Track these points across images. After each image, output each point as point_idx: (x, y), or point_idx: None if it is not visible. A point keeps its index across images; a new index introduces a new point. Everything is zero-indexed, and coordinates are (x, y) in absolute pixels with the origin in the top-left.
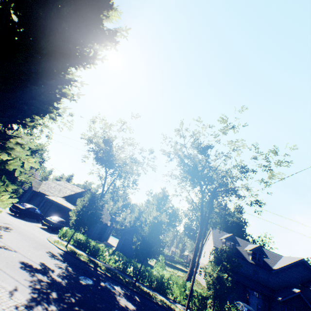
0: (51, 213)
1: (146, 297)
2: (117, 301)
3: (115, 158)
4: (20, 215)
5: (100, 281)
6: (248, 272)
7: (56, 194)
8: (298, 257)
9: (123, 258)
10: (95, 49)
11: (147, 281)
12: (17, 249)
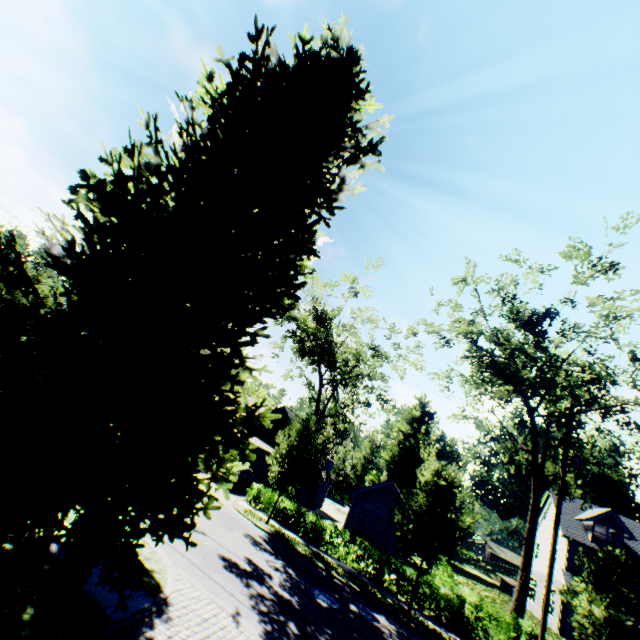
0: None
1: None
2: None
3: (338, 349)
4: None
5: (346, 600)
6: None
7: None
8: None
9: (373, 552)
10: (341, 176)
11: (429, 606)
12: (204, 528)
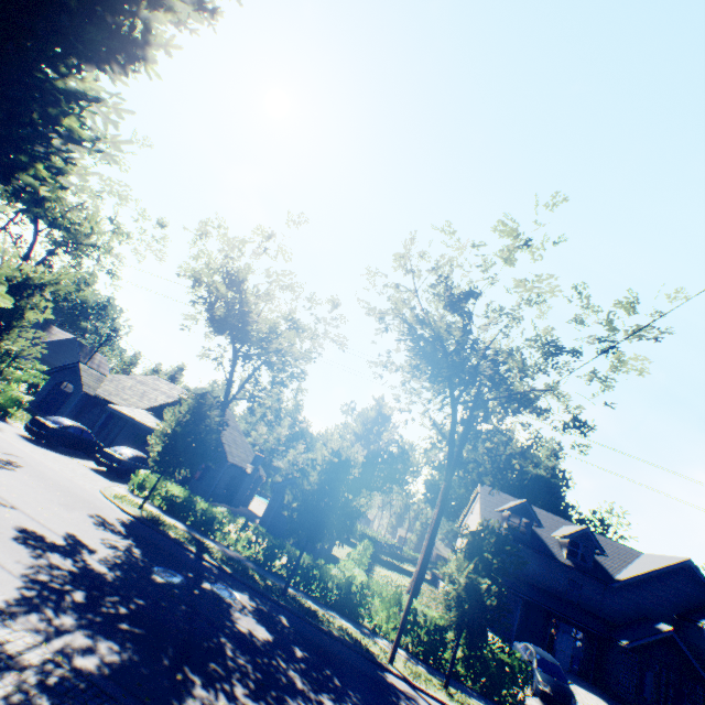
0: (124, 442)
1: (307, 619)
2: (232, 620)
3: (251, 319)
4: (48, 441)
5: (203, 579)
6: (556, 585)
7: (135, 403)
8: (677, 557)
9: (265, 538)
10: (144, 20)
11: (316, 588)
12: (20, 503)
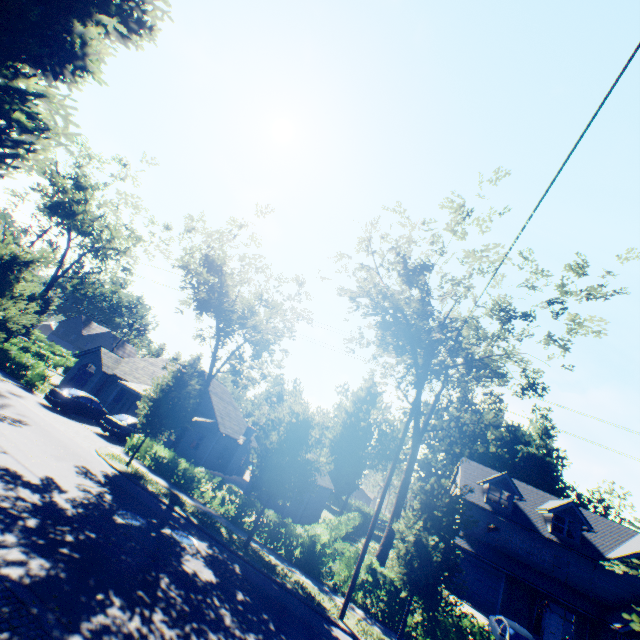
0: (134, 414)
1: (262, 570)
2: (180, 561)
3: (229, 299)
4: (62, 408)
5: (165, 526)
6: (541, 561)
7: (145, 381)
8: None
9: (237, 496)
10: (81, 35)
11: (281, 545)
12: (13, 450)
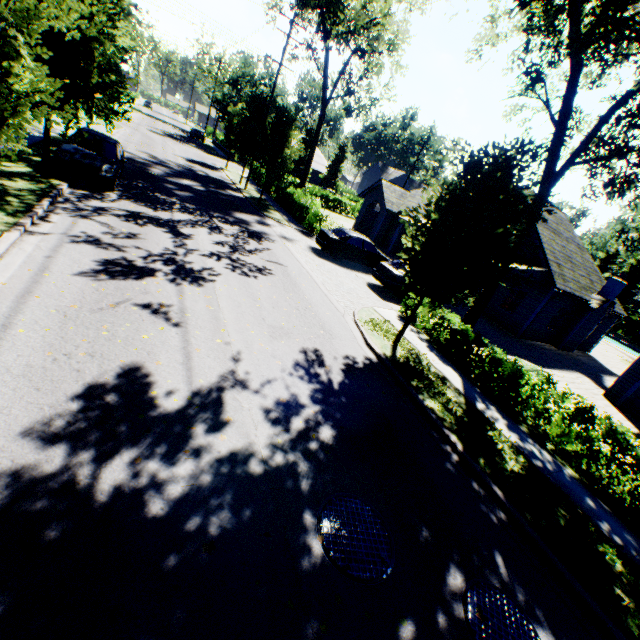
0: None
1: None
2: None
3: None
4: (331, 254)
5: (447, 559)
6: None
7: None
8: None
9: (639, 464)
10: None
11: None
12: (199, 320)
